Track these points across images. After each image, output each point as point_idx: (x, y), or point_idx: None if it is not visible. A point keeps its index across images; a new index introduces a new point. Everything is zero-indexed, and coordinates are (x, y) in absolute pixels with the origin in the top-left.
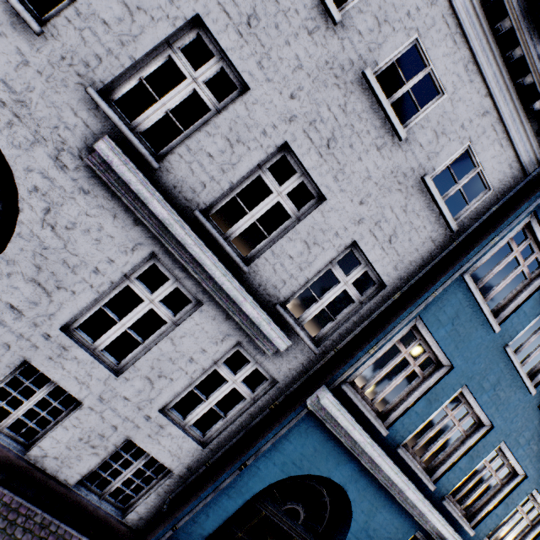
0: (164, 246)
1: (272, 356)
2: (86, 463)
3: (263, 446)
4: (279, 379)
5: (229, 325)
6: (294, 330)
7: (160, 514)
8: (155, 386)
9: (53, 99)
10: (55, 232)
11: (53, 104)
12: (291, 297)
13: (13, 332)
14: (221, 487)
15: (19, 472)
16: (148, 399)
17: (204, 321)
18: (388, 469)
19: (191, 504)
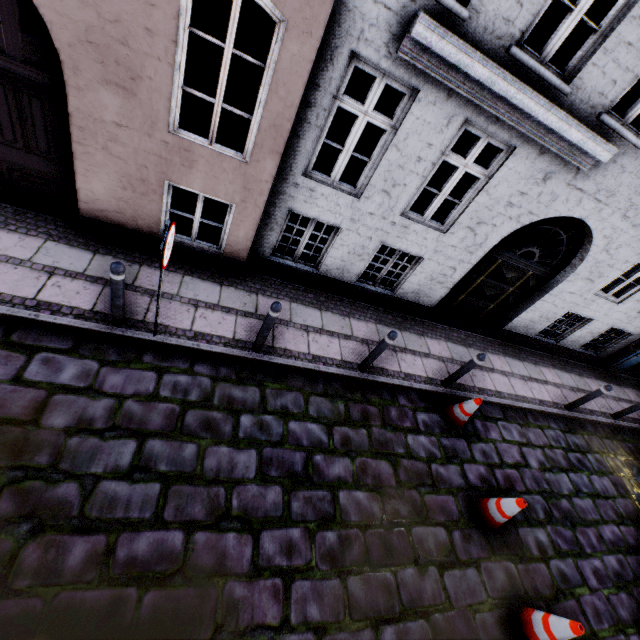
0: None
1: None
2: (585, 340)
3: None
4: None
5: None
6: None
7: (618, 350)
8: (639, 302)
9: (634, 183)
10: (607, 253)
11: (633, 186)
12: None
13: (567, 302)
14: None
15: (554, 349)
16: (632, 309)
17: None
18: None
19: None
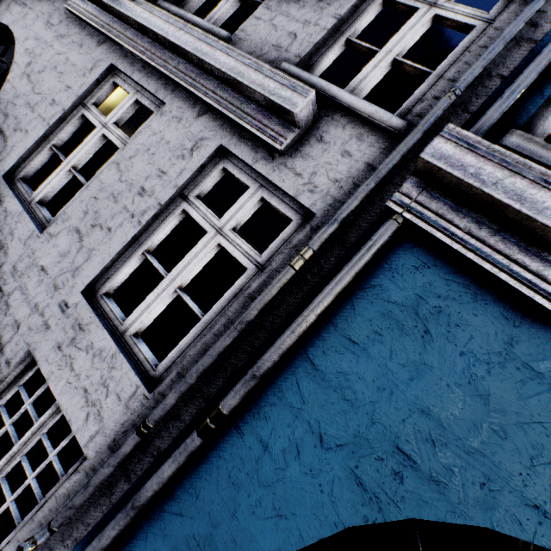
0: (123, 55)
1: (290, 160)
2: None
3: (267, 350)
4: (315, 207)
5: (204, 123)
6: (326, 94)
7: None
8: (85, 244)
9: None
10: (29, 80)
11: None
12: (316, 63)
13: None
14: (144, 490)
15: None
16: (70, 269)
17: (165, 127)
18: None
19: (73, 549)
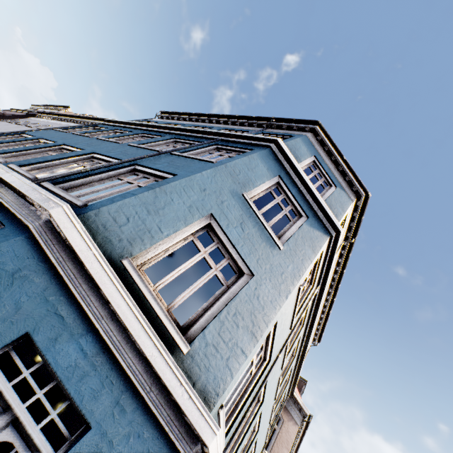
0: None
1: None
2: None
3: None
4: None
5: None
6: None
7: None
8: None
9: None
10: None
11: None
12: None
13: None
14: None
15: None
16: None
17: None
18: None
19: None
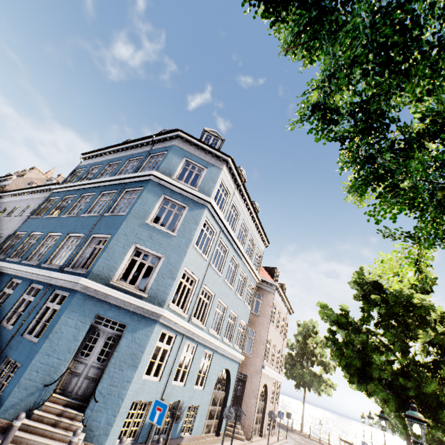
0: None
1: None
2: None
3: None
4: None
5: None
6: None
7: None
8: None
9: None
10: None
11: None
12: None
13: None
14: None
15: None
16: None
17: None
18: None
19: None
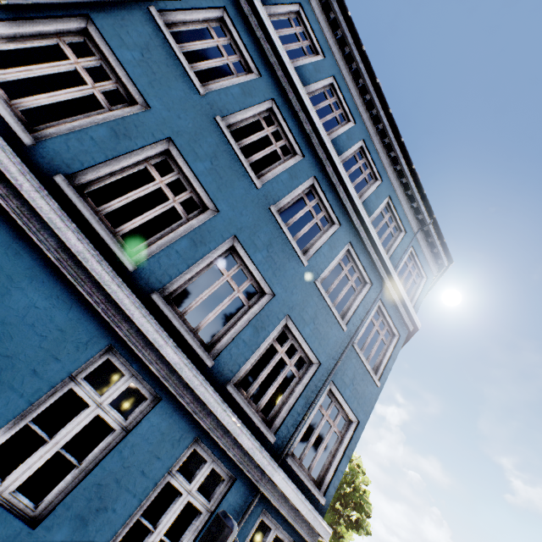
0: None
1: None
2: None
3: None
4: None
5: None
6: None
7: None
8: None
9: None
10: None
11: None
12: None
13: None
14: None
15: None
16: None
17: None
18: (17, 176)
19: None
